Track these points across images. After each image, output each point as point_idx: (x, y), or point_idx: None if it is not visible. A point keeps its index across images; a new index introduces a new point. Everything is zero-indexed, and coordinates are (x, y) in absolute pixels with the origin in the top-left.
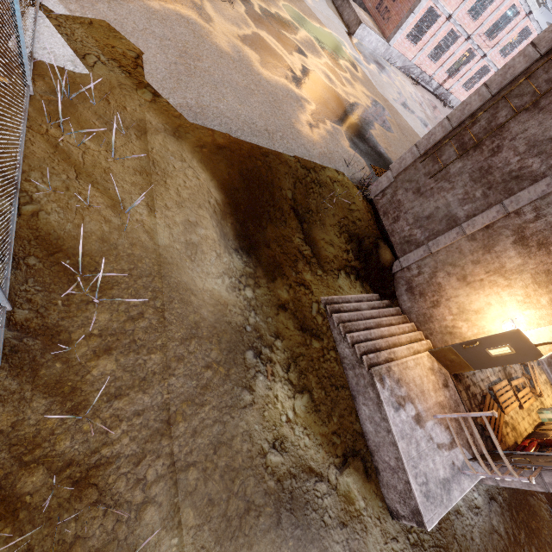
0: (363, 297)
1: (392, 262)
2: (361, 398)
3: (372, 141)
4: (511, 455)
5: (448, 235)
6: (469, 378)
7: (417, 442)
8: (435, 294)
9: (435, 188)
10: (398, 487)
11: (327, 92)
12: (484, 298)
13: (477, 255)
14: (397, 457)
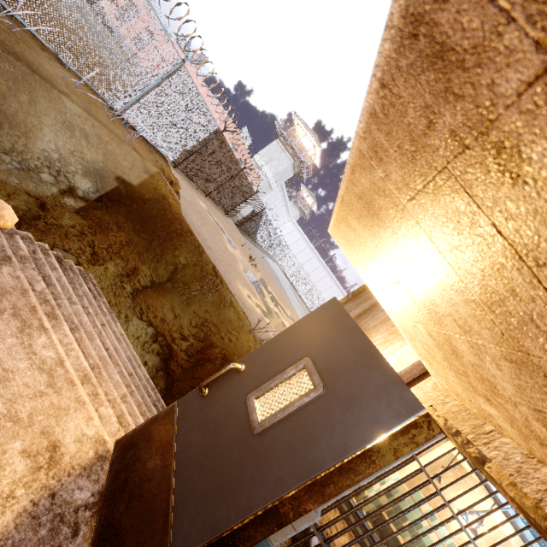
0: (138, 364)
1: None
2: None
3: None
4: None
5: None
6: None
7: None
8: None
9: None
10: None
11: None
12: None
13: None
14: None
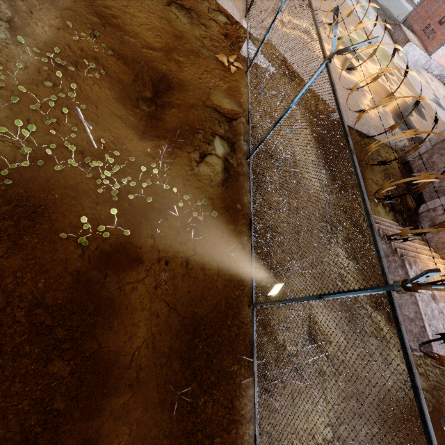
0: (393, 223)
1: (419, 205)
2: (391, 276)
3: (410, 124)
4: None
5: None
6: None
7: (431, 309)
8: None
9: None
10: (413, 331)
11: (380, 88)
12: None
13: None
14: (416, 311)
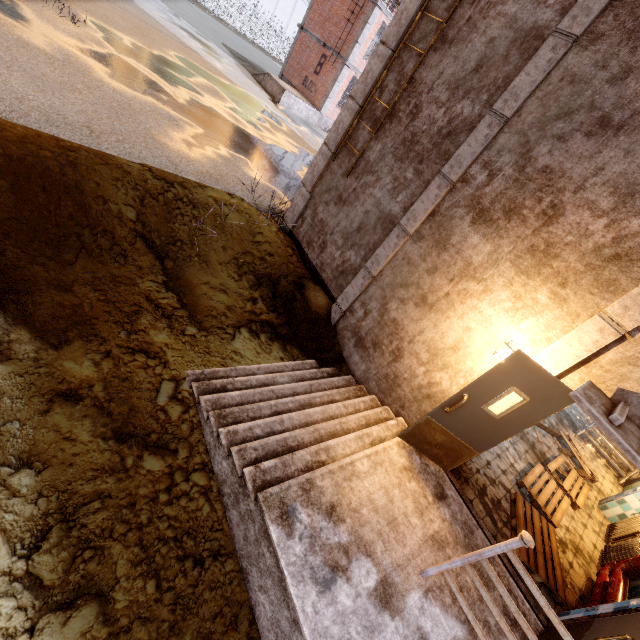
0: (285, 367)
1: (328, 308)
2: (256, 574)
3: (297, 180)
4: (592, 624)
5: (387, 243)
6: (482, 472)
7: None
8: (393, 338)
9: (359, 187)
10: None
11: (229, 127)
12: (458, 323)
13: (431, 259)
14: None
